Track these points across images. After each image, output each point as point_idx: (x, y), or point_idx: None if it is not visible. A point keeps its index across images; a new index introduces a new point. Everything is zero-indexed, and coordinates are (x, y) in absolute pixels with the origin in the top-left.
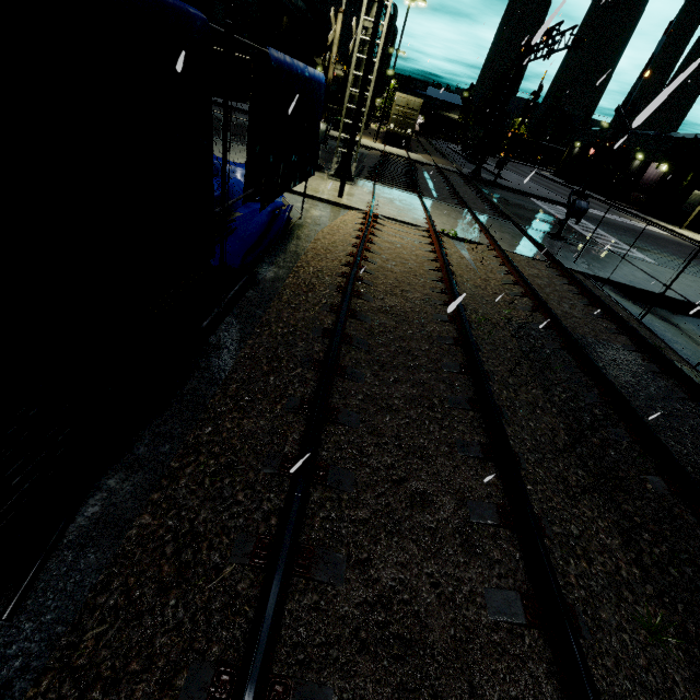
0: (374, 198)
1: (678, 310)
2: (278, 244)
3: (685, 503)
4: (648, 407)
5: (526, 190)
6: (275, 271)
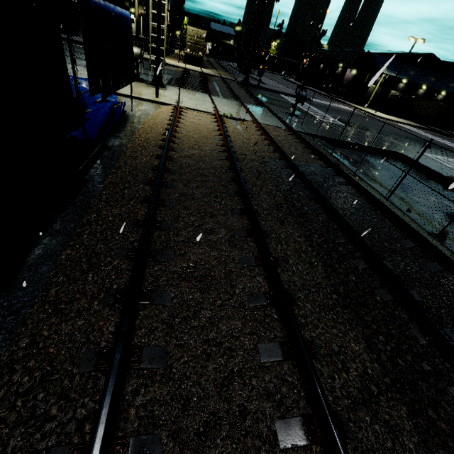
0: (179, 97)
1: (356, 149)
2: (119, 126)
3: (335, 223)
4: (327, 190)
5: (278, 90)
6: (119, 141)
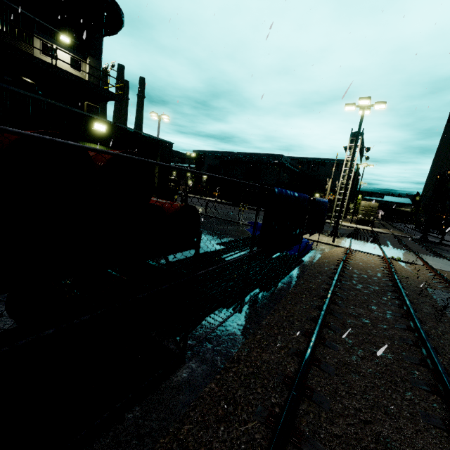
0: (351, 243)
1: None
2: (309, 253)
3: None
4: None
5: None
6: (310, 260)
